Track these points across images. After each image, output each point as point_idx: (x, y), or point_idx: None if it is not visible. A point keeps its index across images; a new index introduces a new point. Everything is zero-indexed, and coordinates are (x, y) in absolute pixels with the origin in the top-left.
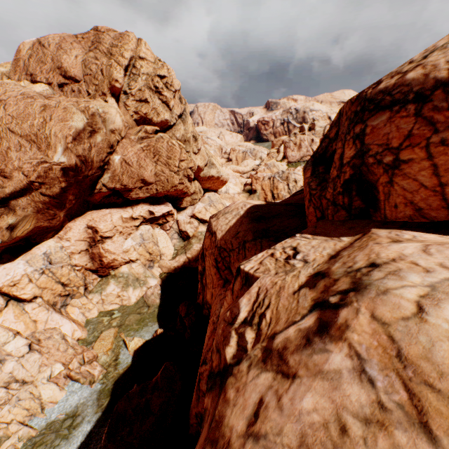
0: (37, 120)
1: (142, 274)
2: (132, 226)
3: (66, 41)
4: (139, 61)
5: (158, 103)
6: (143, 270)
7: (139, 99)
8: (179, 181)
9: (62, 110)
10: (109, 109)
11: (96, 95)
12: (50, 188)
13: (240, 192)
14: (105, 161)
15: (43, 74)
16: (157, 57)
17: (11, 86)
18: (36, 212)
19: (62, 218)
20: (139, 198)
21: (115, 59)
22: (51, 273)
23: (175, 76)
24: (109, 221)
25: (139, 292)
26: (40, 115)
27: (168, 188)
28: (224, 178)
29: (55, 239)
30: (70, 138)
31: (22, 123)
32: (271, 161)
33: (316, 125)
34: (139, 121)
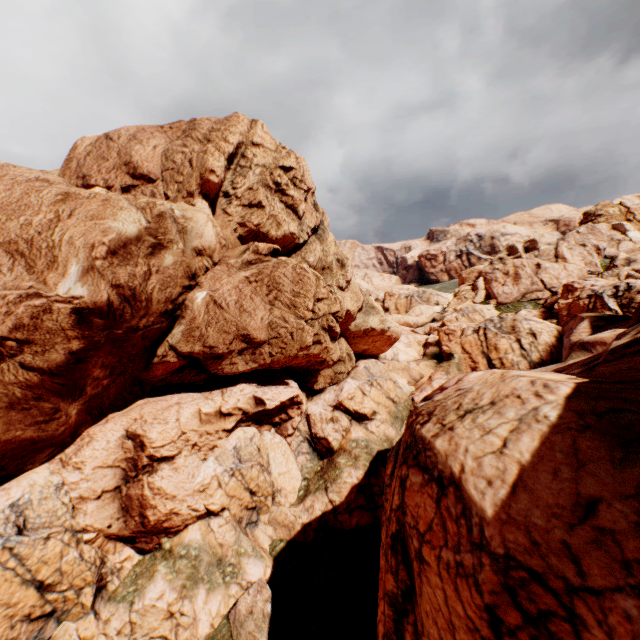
0: (42, 215)
1: (232, 547)
2: (220, 431)
3: (144, 131)
4: (252, 148)
5: (279, 208)
6: (234, 536)
7: (249, 203)
8: (313, 338)
9: (100, 202)
10: (195, 214)
11: (178, 197)
12: (44, 352)
13: (418, 358)
14: (177, 302)
15: (102, 174)
16: (280, 144)
17: (21, 170)
18: (7, 406)
19: (73, 417)
20: (238, 371)
21: (213, 145)
22: (15, 558)
23: (307, 167)
24: (172, 421)
25: (219, 603)
26: (50, 207)
27: (293, 351)
28: (394, 332)
29: (53, 465)
30: (102, 249)
31: (6, 220)
32: (464, 303)
33: (538, 241)
34: (247, 239)
